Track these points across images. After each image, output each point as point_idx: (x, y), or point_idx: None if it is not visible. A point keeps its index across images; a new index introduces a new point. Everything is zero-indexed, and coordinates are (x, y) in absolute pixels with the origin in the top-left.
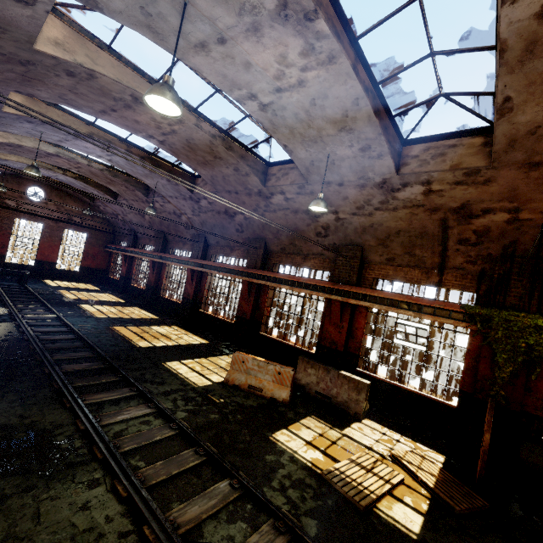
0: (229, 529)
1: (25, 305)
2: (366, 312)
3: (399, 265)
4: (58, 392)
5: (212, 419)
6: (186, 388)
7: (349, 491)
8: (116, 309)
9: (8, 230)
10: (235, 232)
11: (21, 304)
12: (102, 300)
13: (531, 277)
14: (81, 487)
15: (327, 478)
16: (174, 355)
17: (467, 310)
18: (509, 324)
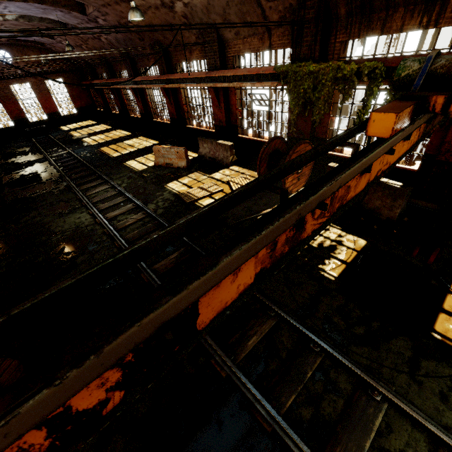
0: (127, 216)
1: (52, 149)
2: (234, 90)
3: (244, 38)
4: (70, 188)
5: (139, 184)
6: (131, 173)
7: (186, 198)
8: (104, 135)
9: (13, 97)
10: (139, 41)
11: (49, 149)
12: (96, 131)
13: (316, 21)
14: (78, 214)
15: (180, 196)
16: (132, 157)
17: (276, 71)
18: (296, 76)
